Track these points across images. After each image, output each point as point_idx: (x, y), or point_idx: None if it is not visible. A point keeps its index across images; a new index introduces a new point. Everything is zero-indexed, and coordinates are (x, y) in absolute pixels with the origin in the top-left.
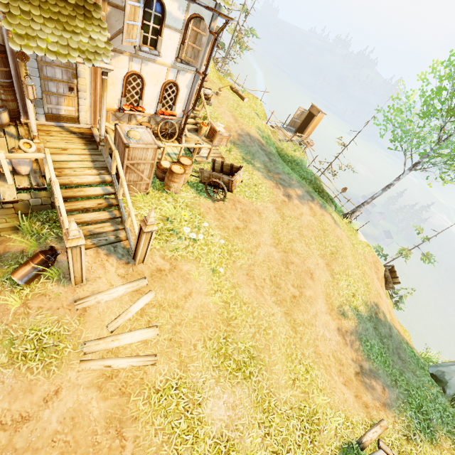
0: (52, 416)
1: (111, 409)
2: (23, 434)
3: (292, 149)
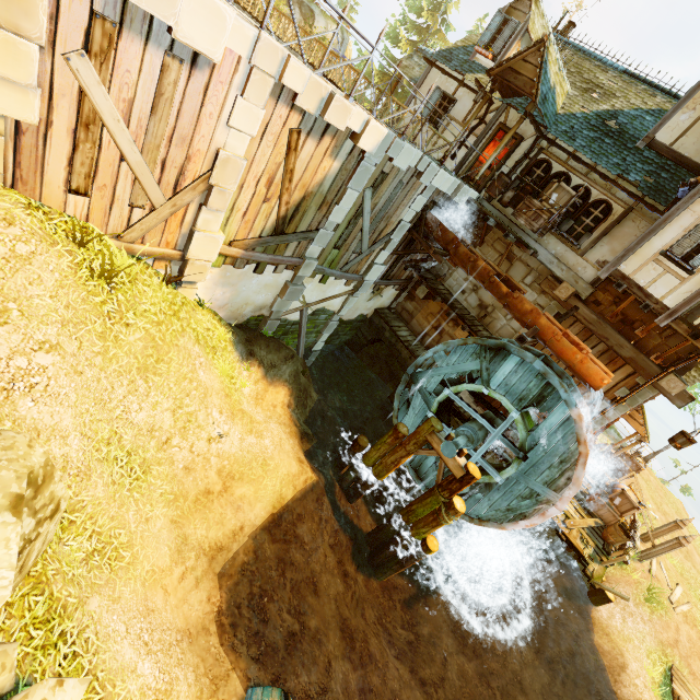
0: (684, 639)
1: (696, 634)
2: (681, 649)
3: None
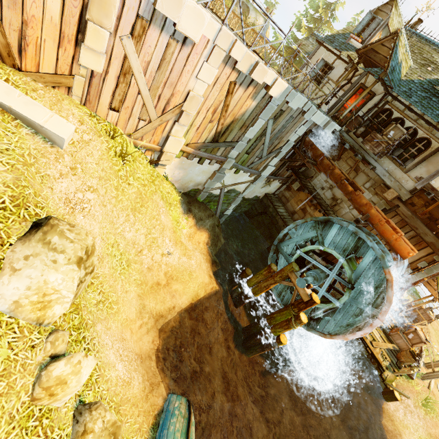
0: None
1: None
2: None
3: None
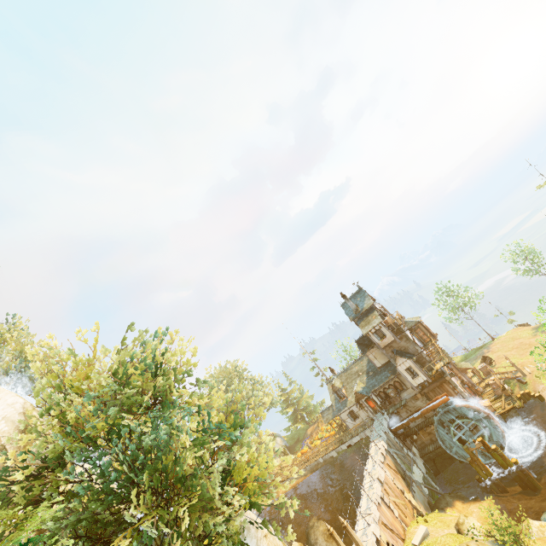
0: None
1: None
2: None
3: (456, 359)
